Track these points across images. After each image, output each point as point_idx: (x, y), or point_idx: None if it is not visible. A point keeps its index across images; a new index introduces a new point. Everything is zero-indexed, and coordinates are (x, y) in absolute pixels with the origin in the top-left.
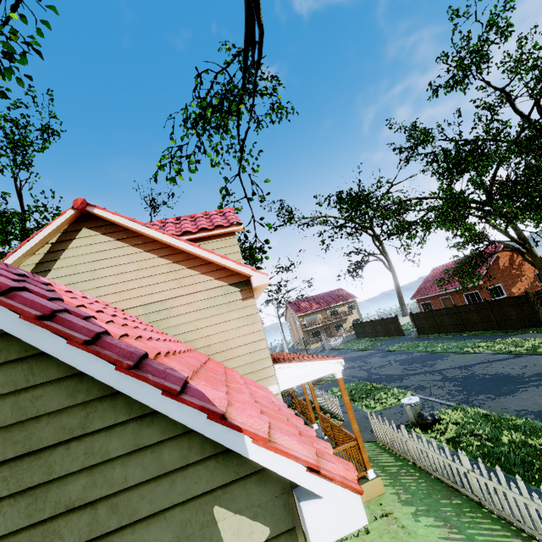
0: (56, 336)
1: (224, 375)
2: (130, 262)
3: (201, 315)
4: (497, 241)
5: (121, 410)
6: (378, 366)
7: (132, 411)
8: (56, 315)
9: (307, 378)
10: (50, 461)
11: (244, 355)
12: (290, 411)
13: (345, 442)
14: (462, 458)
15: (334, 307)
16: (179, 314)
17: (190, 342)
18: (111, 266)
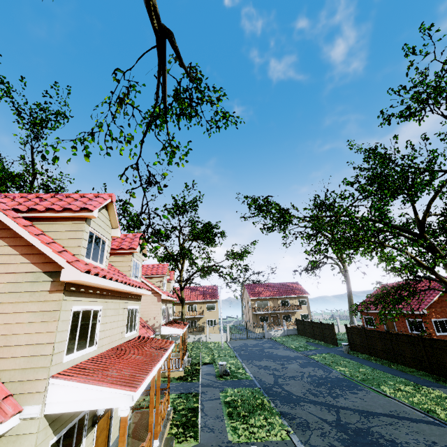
0: None
1: None
2: None
3: None
4: (425, 278)
5: None
6: (290, 376)
7: None
8: None
9: (83, 406)
10: None
11: (21, 357)
12: None
13: None
14: None
15: (286, 298)
16: None
17: None
18: None
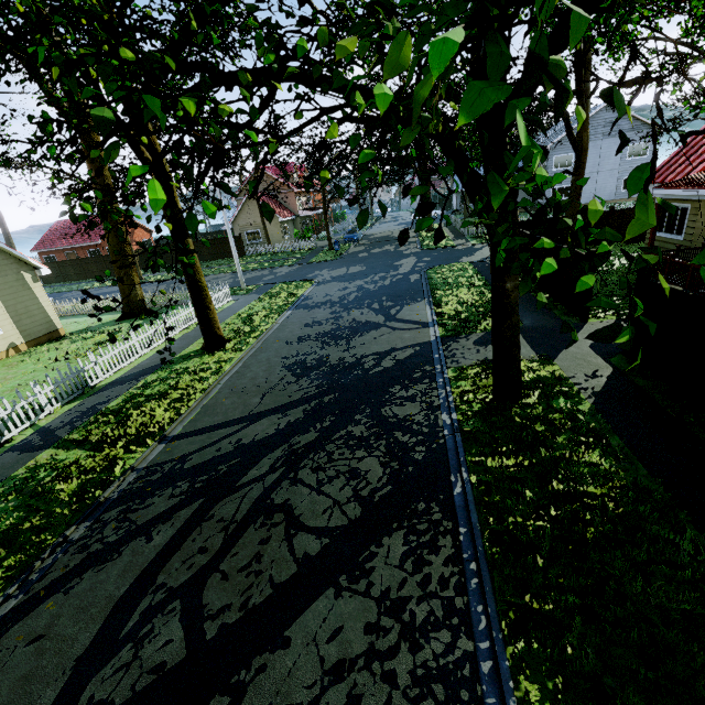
0: None
1: None
2: None
3: None
4: None
5: None
6: None
7: None
8: None
9: None
10: None
11: None
12: None
13: None
14: (74, 301)
15: None
16: None
17: None
18: None
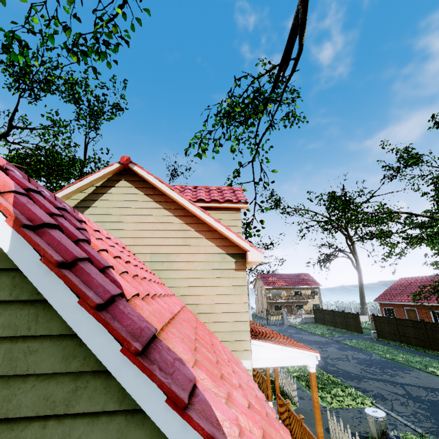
0: (69, 291)
1: (213, 350)
2: (150, 215)
3: (196, 274)
4: None
5: (113, 395)
6: (335, 357)
7: (124, 400)
8: (77, 263)
9: (280, 363)
10: (20, 438)
11: (226, 322)
12: (272, 410)
13: (303, 438)
14: None
15: (299, 289)
16: (179, 269)
17: (182, 297)
18: (135, 214)
